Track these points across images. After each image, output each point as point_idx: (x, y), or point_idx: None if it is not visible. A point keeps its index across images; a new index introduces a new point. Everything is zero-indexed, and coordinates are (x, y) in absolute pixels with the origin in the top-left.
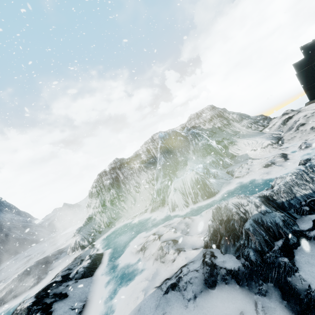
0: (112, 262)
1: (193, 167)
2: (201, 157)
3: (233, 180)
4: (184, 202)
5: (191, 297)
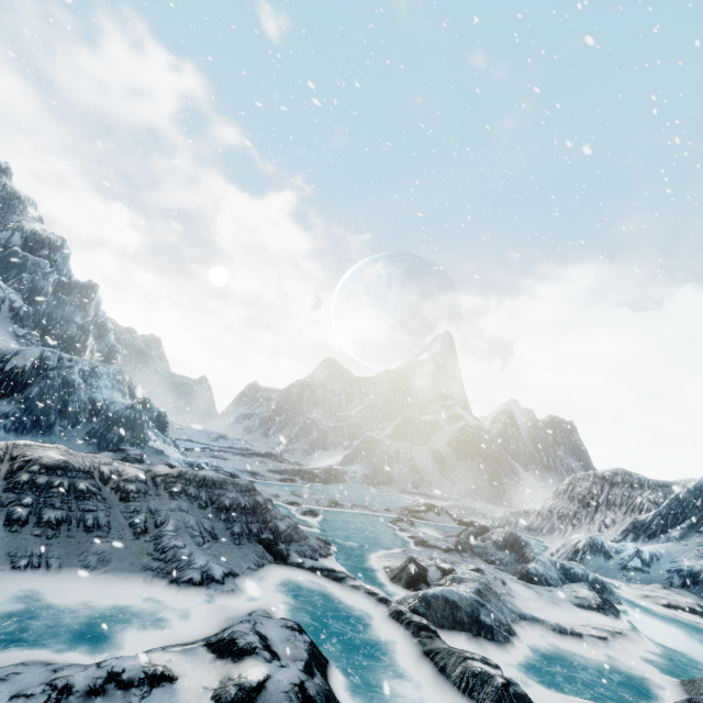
0: None
1: (650, 548)
2: (697, 553)
3: (619, 582)
4: (554, 551)
5: (441, 534)
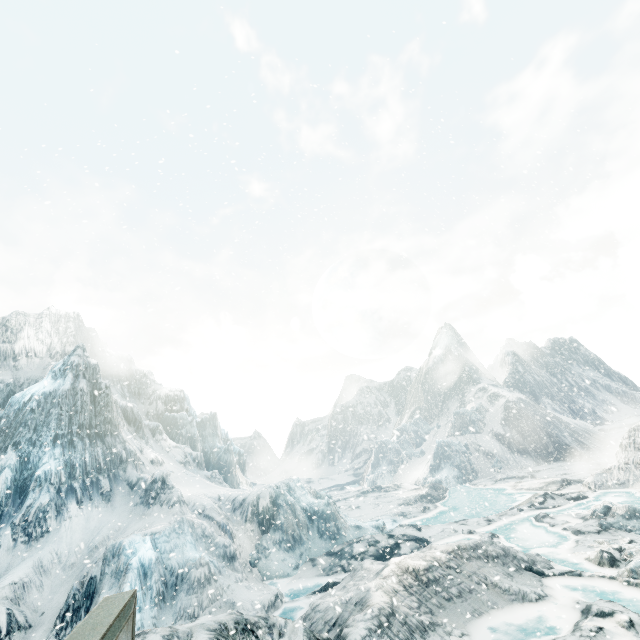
0: (588, 504)
1: None
2: None
3: None
4: None
5: (575, 517)
